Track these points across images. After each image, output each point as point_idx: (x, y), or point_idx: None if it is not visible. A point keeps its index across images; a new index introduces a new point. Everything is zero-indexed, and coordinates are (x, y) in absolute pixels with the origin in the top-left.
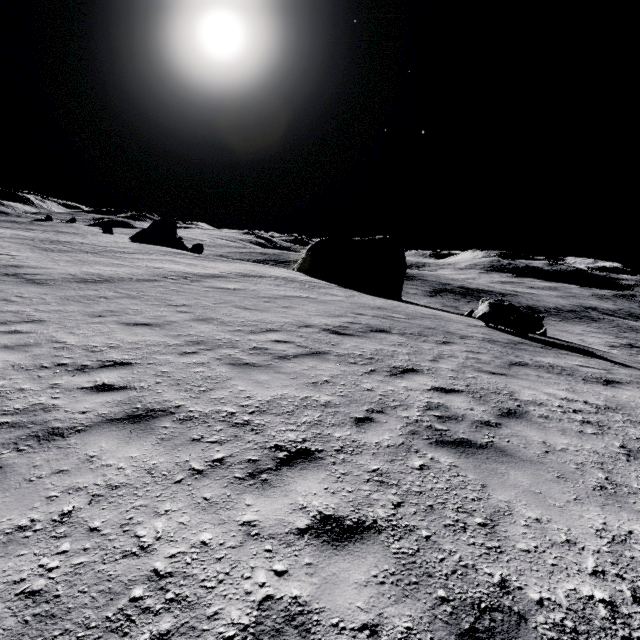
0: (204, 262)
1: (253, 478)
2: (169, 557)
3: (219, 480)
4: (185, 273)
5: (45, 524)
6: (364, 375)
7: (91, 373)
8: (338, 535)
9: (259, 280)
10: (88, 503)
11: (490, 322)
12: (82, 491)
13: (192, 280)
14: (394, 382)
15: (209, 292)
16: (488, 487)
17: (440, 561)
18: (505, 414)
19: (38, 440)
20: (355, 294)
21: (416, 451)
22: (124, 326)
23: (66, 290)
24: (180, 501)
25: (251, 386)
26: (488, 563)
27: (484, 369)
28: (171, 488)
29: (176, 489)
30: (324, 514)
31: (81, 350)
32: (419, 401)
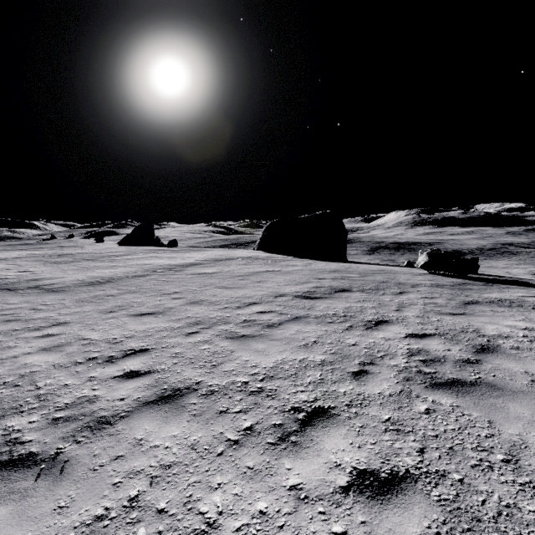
0: (181, 254)
1: (284, 442)
2: (236, 531)
3: (255, 448)
4: (169, 265)
5: (118, 511)
6: (344, 332)
7: (118, 363)
8: (379, 489)
9: (229, 262)
10: (149, 485)
11: (432, 269)
12: (141, 474)
13: (176, 270)
14: (372, 334)
15: (193, 278)
16: (495, 422)
17: (482, 504)
18: (480, 350)
19: (91, 430)
20: (310, 262)
21: (417, 396)
22: (133, 317)
23: (79, 294)
24: (228, 473)
25: (253, 355)
26: (527, 500)
27: (444, 311)
28: (216, 461)
29: (221, 461)
30: (359, 469)
31: (104, 343)
32: (400, 349)
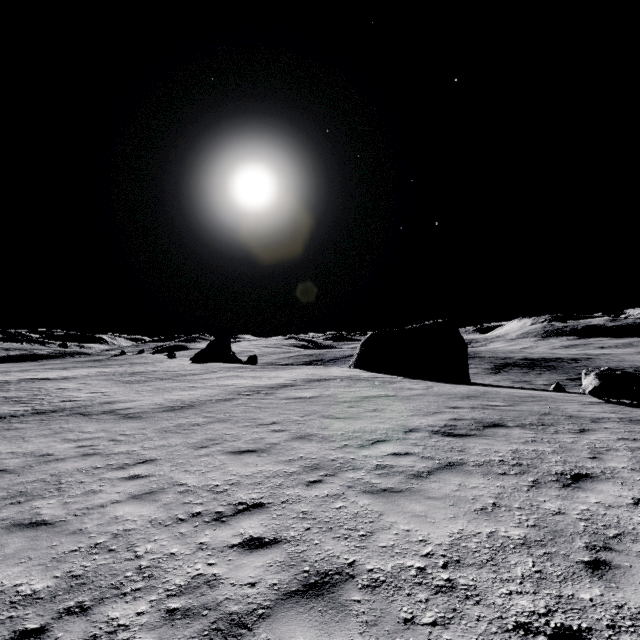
0: (266, 373)
1: None
2: None
3: None
4: (255, 387)
5: None
6: (532, 490)
7: (231, 523)
8: None
9: (327, 383)
10: None
11: (607, 396)
12: None
13: (265, 393)
14: (578, 497)
15: (289, 404)
16: None
17: None
18: None
19: (223, 637)
20: (429, 384)
21: None
22: (231, 456)
23: (160, 421)
24: None
25: (413, 522)
26: None
27: None
28: None
29: None
30: None
31: (206, 492)
32: (639, 524)
